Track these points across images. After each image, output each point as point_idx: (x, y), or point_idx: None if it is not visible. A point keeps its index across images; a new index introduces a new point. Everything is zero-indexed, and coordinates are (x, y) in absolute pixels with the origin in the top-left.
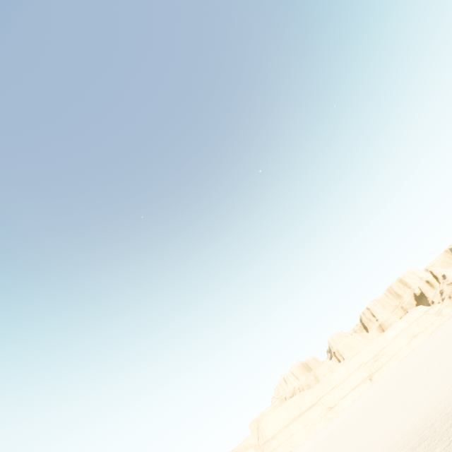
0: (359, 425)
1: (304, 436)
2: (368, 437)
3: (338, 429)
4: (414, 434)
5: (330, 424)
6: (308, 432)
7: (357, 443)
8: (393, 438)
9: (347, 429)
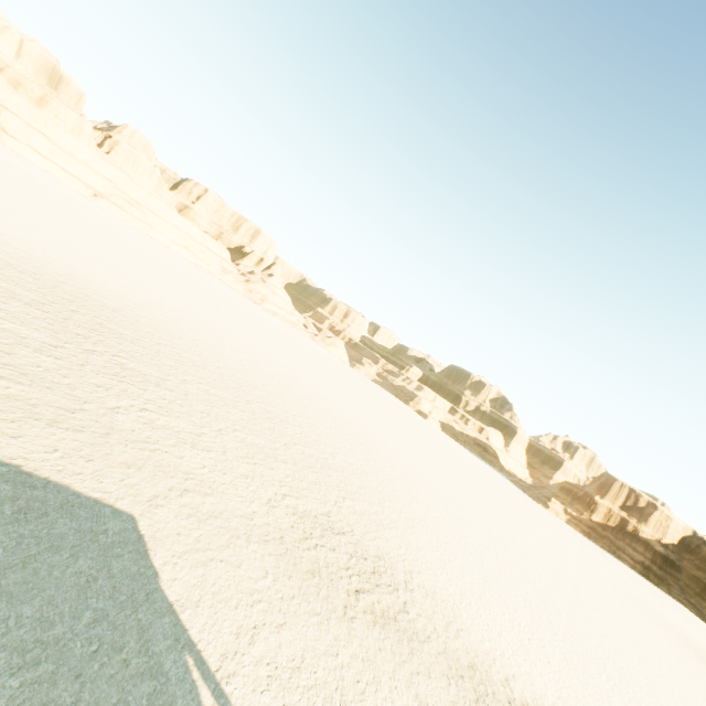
0: (2, 183)
1: None
2: None
3: None
4: (34, 264)
5: None
6: None
7: None
8: (10, 239)
9: None
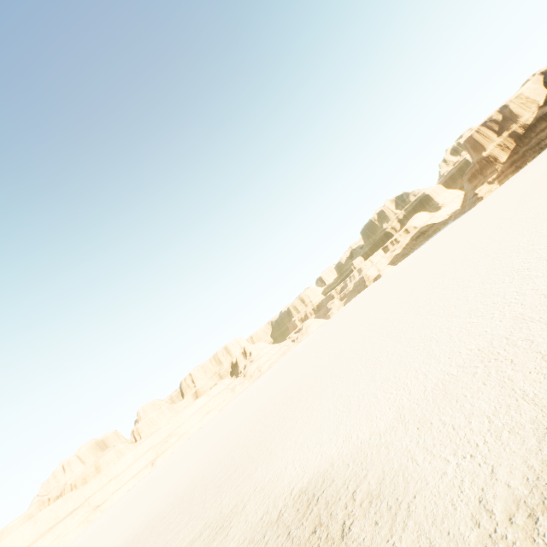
0: None
1: None
2: None
3: (81, 544)
4: None
5: (84, 532)
6: None
7: None
8: None
9: None
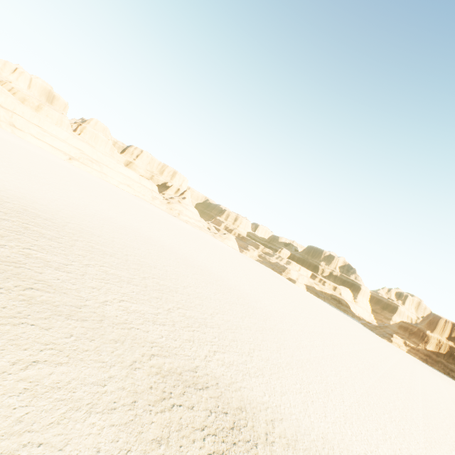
0: None
1: None
2: None
3: None
4: None
5: None
6: None
7: None
8: None
9: None
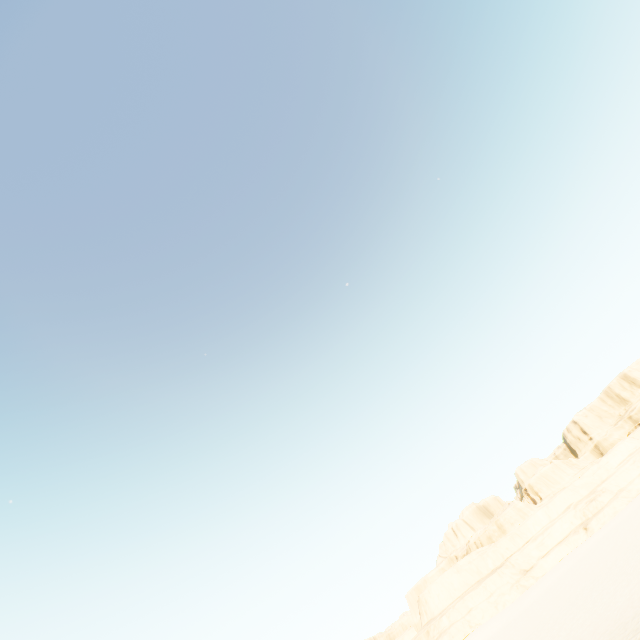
0: (569, 597)
1: (488, 613)
2: (582, 616)
3: (538, 602)
4: None
5: (526, 594)
6: (493, 607)
7: (565, 625)
8: (621, 619)
9: (551, 602)
